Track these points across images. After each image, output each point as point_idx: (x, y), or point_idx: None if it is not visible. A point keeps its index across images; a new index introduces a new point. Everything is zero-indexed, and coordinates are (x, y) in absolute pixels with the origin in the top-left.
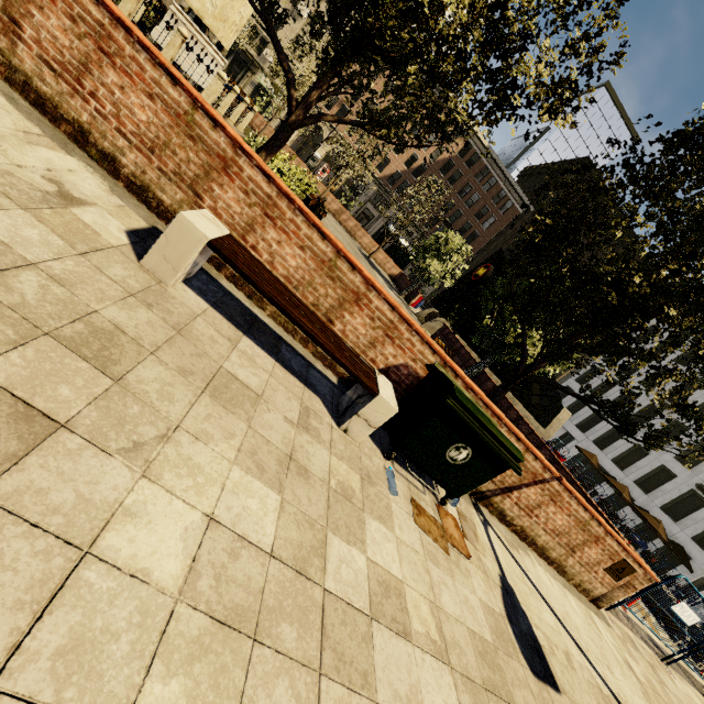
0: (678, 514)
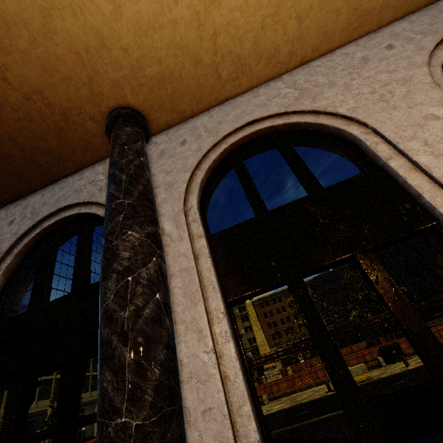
0: None
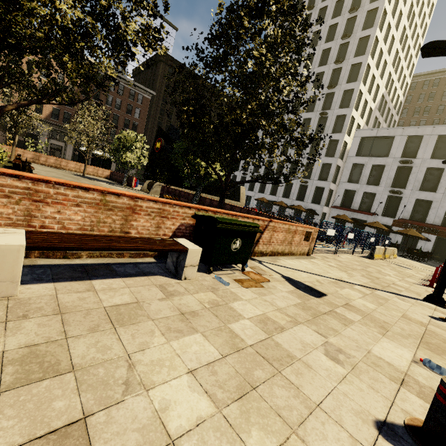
0: (302, 197)
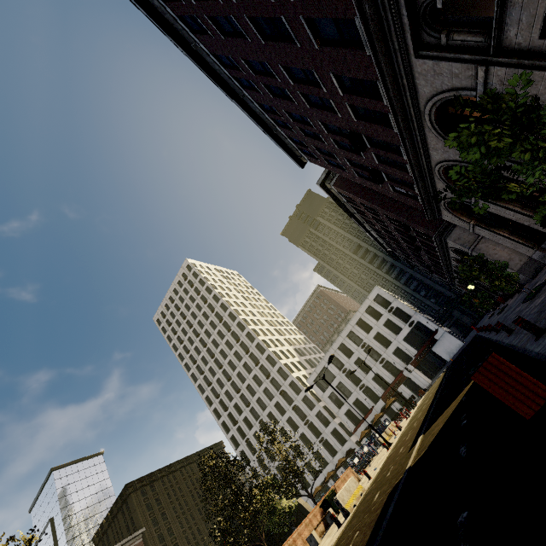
0: (334, 451)
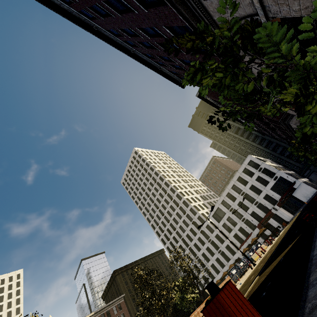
0: (228, 258)
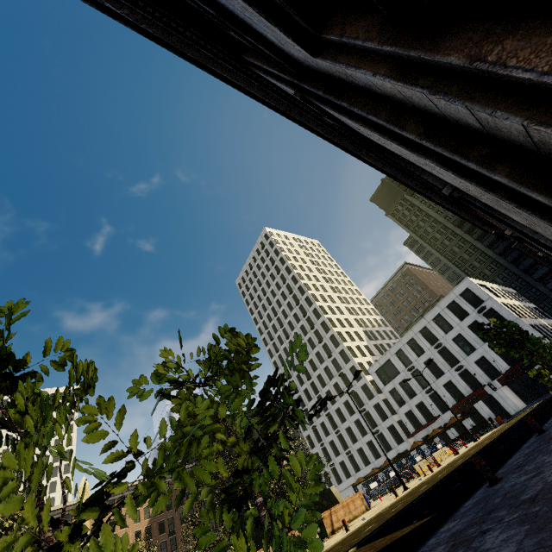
0: (388, 446)
